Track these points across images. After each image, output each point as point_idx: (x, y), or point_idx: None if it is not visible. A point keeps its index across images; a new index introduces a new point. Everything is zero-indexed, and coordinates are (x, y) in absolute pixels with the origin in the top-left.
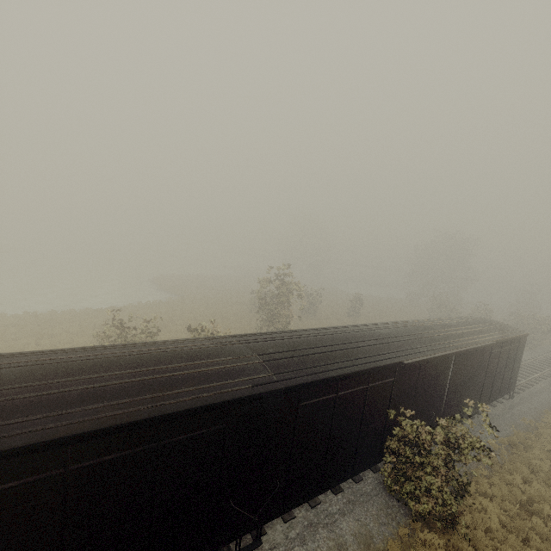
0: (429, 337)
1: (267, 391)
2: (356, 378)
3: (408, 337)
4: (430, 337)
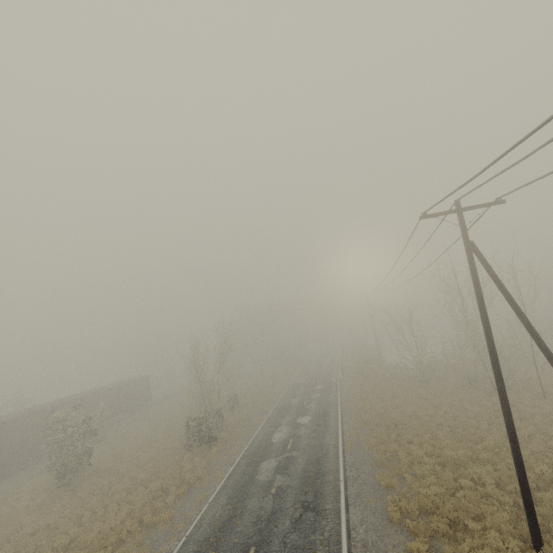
0: (93, 390)
1: (23, 415)
2: (55, 407)
3: (83, 393)
4: (94, 390)
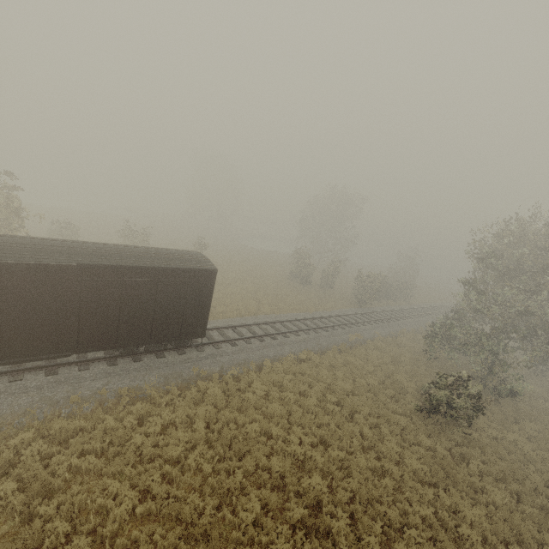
0: None
1: None
2: None
3: None
4: None
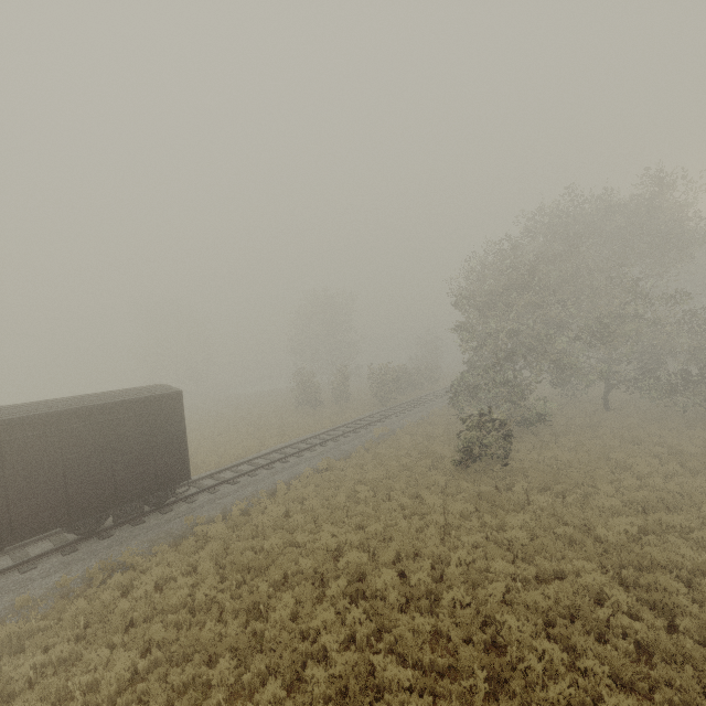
0: None
1: None
2: None
3: None
4: None
